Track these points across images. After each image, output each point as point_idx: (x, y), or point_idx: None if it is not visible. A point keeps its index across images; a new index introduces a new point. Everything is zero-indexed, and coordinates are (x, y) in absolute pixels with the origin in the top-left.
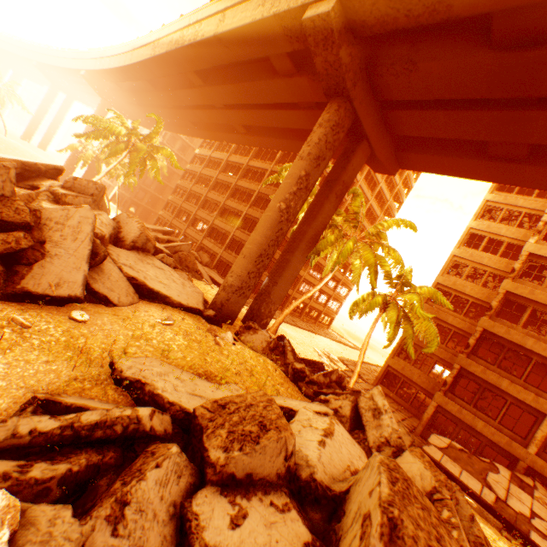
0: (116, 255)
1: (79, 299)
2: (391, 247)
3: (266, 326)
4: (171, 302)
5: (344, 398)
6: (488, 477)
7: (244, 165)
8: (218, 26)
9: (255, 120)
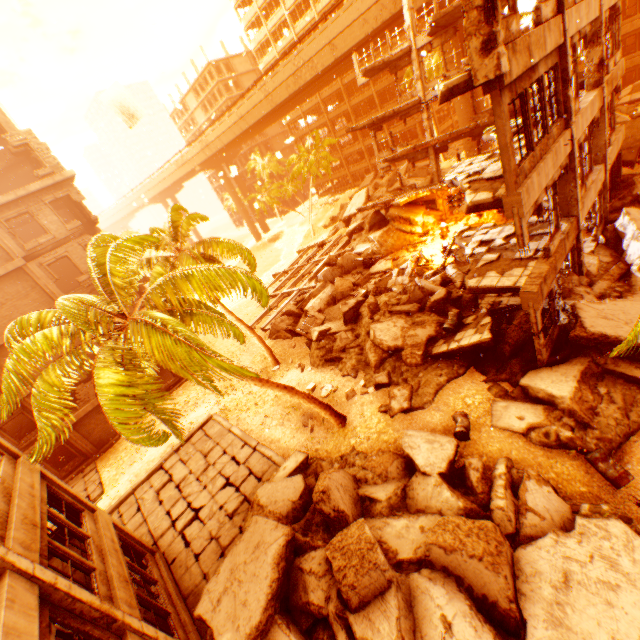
0: None
1: None
2: None
3: (491, 147)
4: None
5: None
6: None
7: (341, 89)
8: (333, 54)
9: None
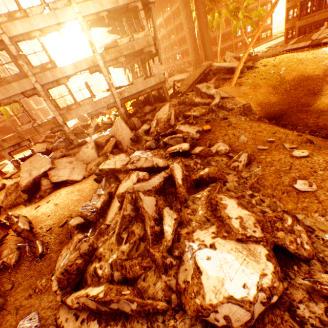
0: (168, 81)
1: (171, 87)
2: None
3: None
4: (184, 79)
5: (221, 61)
6: (312, 37)
7: (170, 14)
8: None
9: (160, 0)
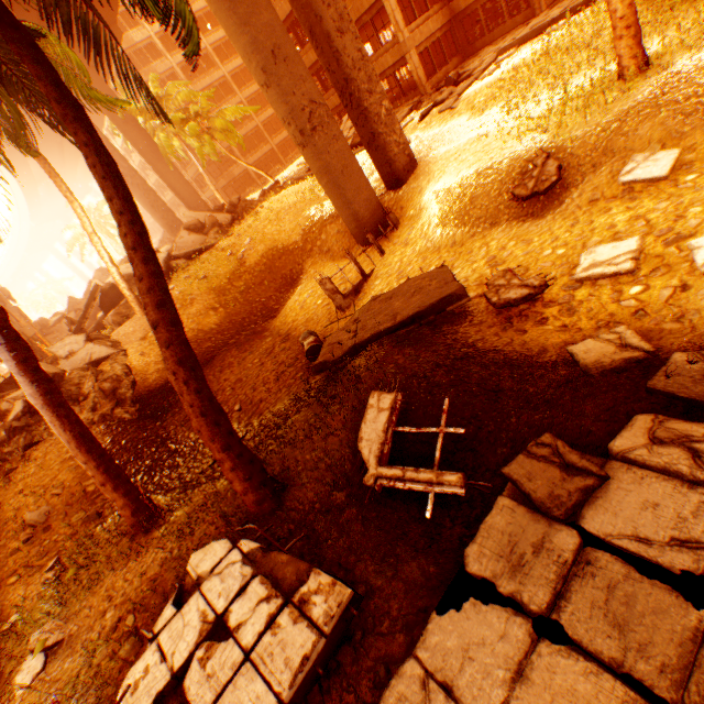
0: None
1: None
2: (177, 95)
3: None
4: None
5: None
6: None
7: None
8: None
9: None
